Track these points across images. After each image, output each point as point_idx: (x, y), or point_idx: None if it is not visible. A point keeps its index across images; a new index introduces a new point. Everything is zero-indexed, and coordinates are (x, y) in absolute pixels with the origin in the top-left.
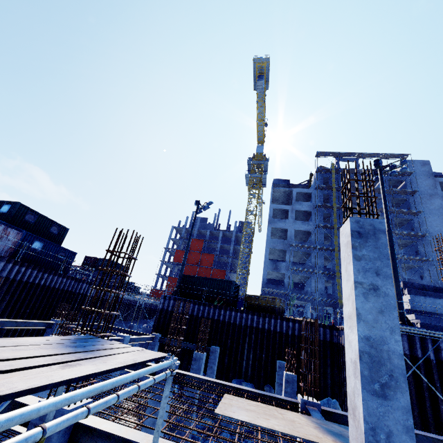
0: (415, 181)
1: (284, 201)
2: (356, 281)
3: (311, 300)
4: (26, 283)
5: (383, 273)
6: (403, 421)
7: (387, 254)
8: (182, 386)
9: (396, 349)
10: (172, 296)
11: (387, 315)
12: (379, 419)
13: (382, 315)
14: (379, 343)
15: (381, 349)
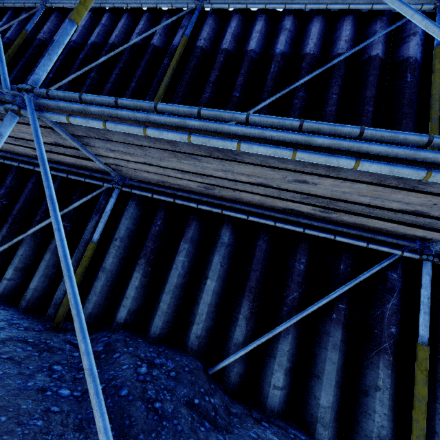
0: None
1: None
2: None
3: None
4: None
5: None
6: None
7: None
8: None
9: None
10: None
11: None
12: None
13: None
14: None
15: None
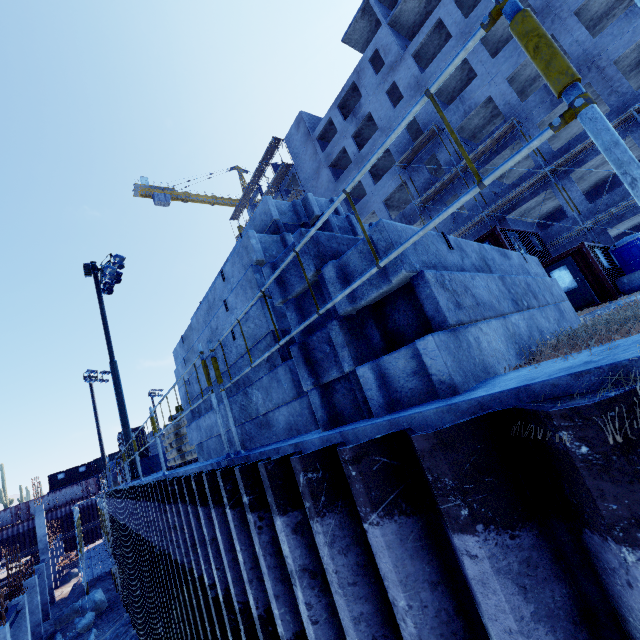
0: (300, 163)
1: None
2: None
3: None
4: None
5: None
6: None
7: None
8: None
9: None
10: None
11: None
12: None
13: None
14: None
15: None
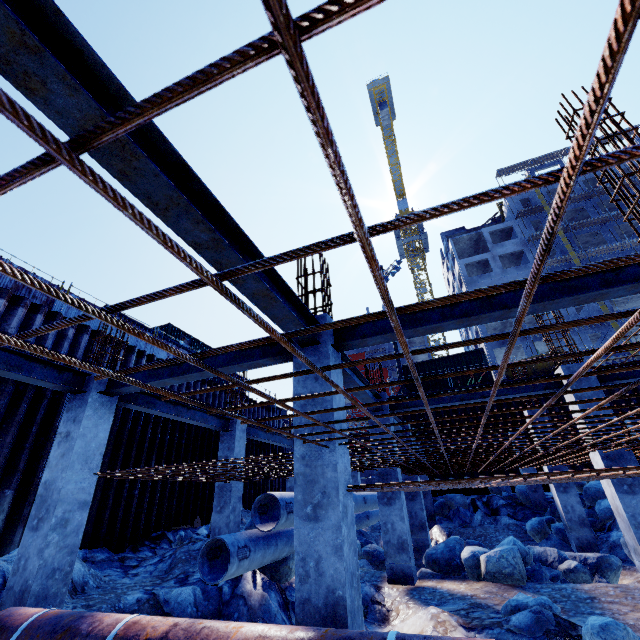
0: None
1: (471, 255)
2: None
3: None
4: None
5: None
6: None
7: None
8: (486, 502)
9: None
10: (404, 393)
11: None
12: None
13: None
14: None
15: None
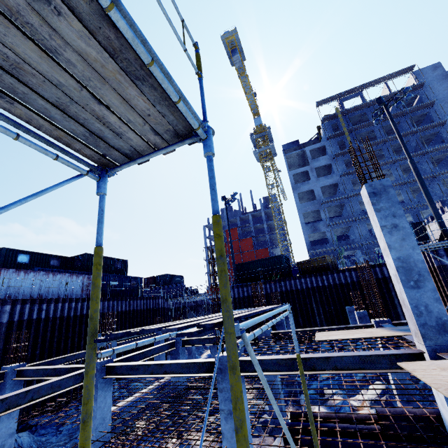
0: (430, 90)
1: (300, 164)
2: (381, 226)
3: (359, 246)
4: (121, 312)
5: (398, 214)
6: (432, 296)
7: (397, 201)
8: None
9: (419, 258)
10: (234, 285)
11: (407, 240)
12: (418, 300)
13: (404, 241)
14: (407, 258)
15: (409, 261)
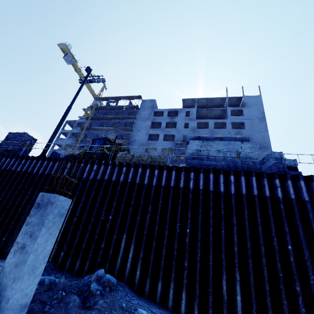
0: (142, 111)
1: None
2: None
3: None
4: None
5: None
6: None
7: None
8: None
9: None
10: None
11: None
12: None
13: None
14: None
15: None
